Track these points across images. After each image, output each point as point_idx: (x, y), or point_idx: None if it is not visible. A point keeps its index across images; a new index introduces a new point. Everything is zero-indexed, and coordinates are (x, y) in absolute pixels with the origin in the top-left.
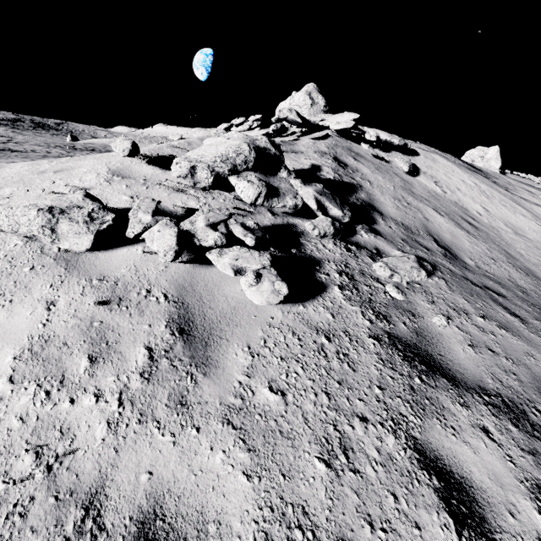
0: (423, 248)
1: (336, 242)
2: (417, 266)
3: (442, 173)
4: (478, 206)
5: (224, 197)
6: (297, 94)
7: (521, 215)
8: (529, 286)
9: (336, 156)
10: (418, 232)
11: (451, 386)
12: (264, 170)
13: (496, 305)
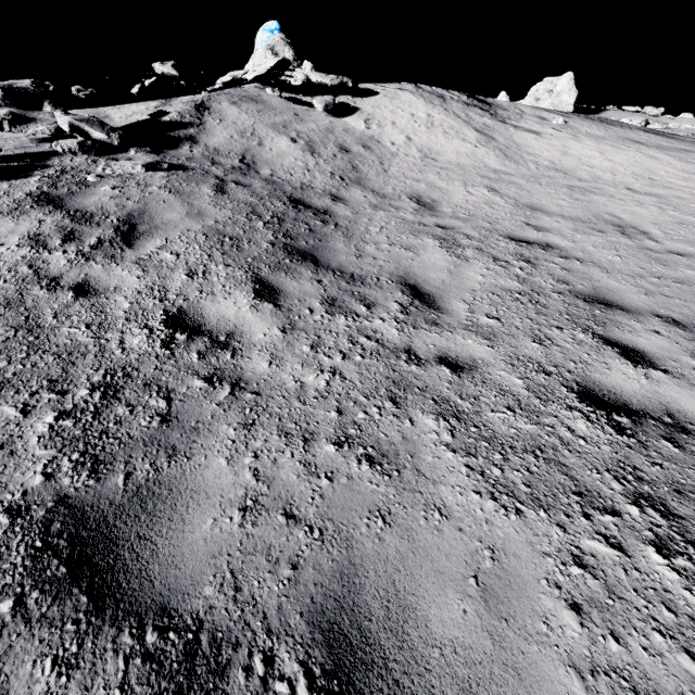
0: (210, 163)
1: (90, 158)
2: (140, 163)
3: (389, 110)
4: (402, 137)
5: (17, 140)
6: (257, 51)
7: (458, 140)
8: (327, 187)
9: (203, 103)
10: (227, 154)
11: (52, 209)
12: (24, 106)
13: (210, 187)
